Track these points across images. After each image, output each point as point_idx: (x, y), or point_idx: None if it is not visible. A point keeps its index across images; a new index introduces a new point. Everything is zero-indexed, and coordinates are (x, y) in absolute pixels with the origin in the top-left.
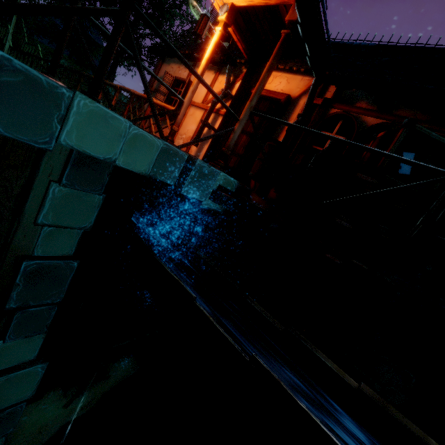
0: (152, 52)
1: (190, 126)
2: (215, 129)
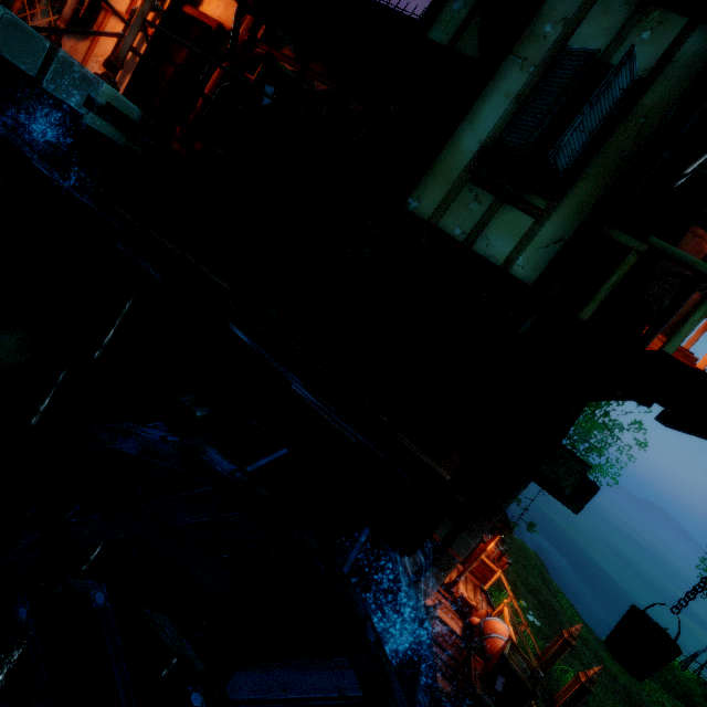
0: None
1: (110, 45)
2: (140, 55)
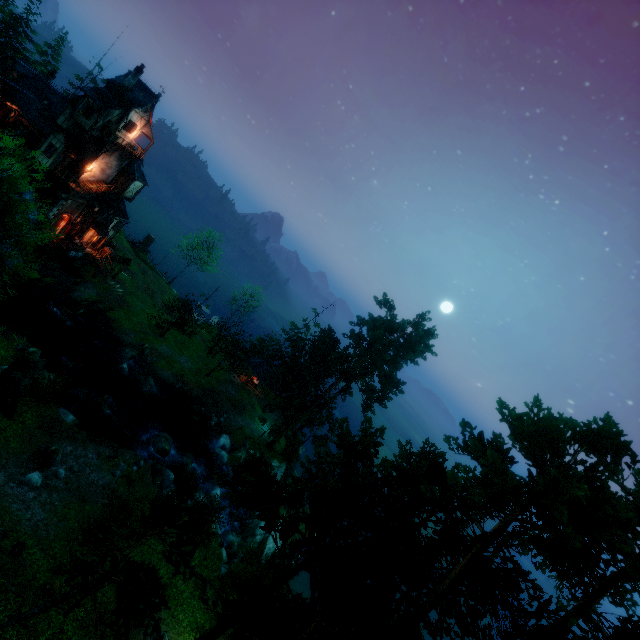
0: None
1: None
2: None
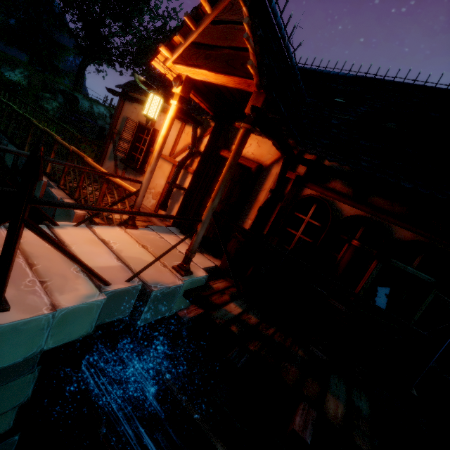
0: (111, 92)
1: (159, 180)
2: (184, 189)
